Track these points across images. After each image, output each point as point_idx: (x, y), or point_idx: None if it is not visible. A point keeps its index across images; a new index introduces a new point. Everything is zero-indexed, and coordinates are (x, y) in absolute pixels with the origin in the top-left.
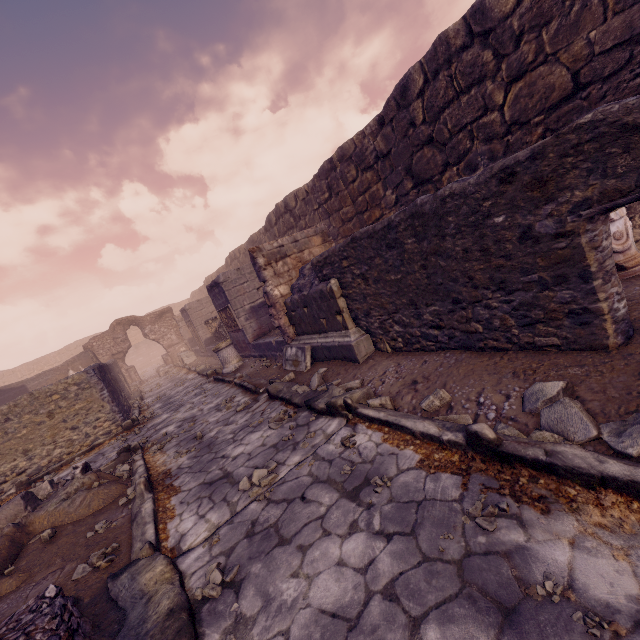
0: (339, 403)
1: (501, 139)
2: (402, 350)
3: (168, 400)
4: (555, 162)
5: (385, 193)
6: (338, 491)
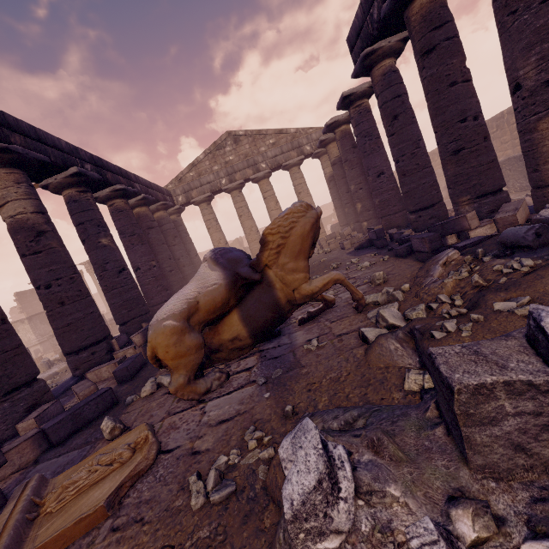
0: None
1: None
2: (518, 192)
3: None
4: None
5: None
6: None
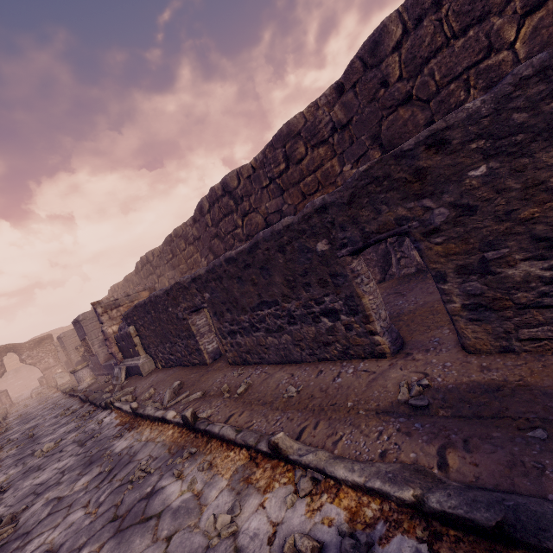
0: (109, 401)
1: (246, 242)
2: (165, 367)
3: (26, 416)
4: (176, 292)
5: (201, 259)
6: (78, 444)
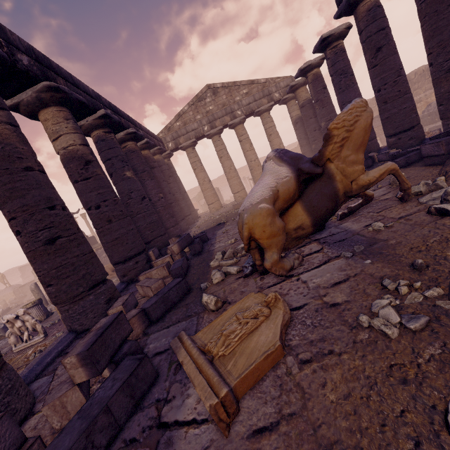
0: None
1: None
2: None
3: None
4: None
5: None
6: None
